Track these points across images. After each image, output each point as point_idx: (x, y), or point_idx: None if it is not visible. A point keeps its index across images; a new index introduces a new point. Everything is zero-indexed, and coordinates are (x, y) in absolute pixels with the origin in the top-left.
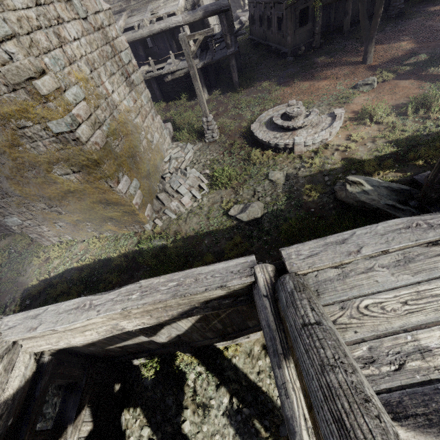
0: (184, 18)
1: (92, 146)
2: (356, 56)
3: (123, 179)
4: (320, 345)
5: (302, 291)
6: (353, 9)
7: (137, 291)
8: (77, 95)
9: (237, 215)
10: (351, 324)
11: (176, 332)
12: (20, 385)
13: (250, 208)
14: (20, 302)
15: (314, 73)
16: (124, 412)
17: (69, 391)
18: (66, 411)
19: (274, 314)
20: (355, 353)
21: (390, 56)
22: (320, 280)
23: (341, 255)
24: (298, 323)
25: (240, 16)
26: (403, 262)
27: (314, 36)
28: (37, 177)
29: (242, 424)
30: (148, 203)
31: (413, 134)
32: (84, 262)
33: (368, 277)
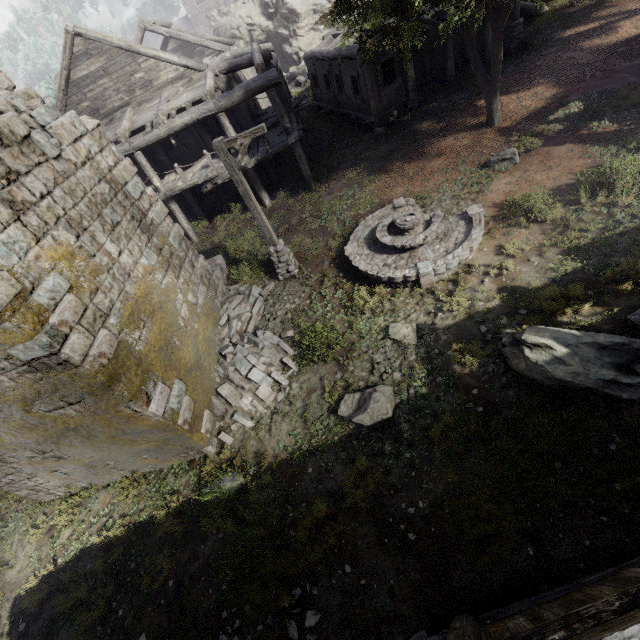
0: (217, 103)
1: (94, 363)
2: (476, 116)
3: (156, 392)
4: None
5: None
6: (453, 48)
7: None
8: (56, 289)
9: (353, 418)
10: None
11: None
12: None
13: (373, 404)
14: (10, 627)
15: (420, 149)
16: None
17: None
18: None
19: None
20: None
21: (526, 111)
22: None
23: None
24: None
25: (297, 75)
26: None
27: (408, 94)
28: (9, 420)
29: None
30: (204, 410)
31: (599, 234)
32: (111, 534)
33: None
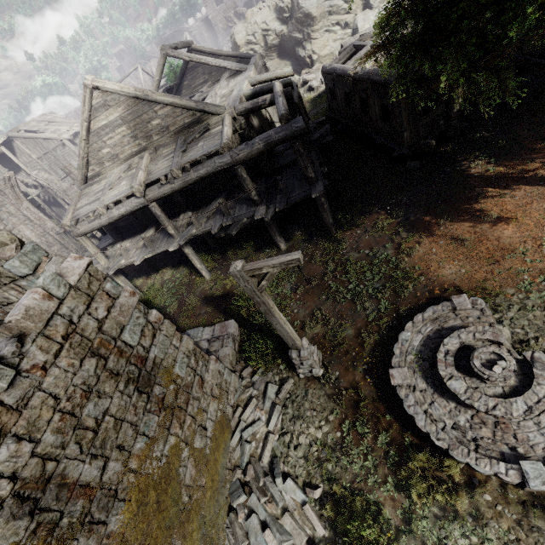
0: (234, 157)
1: None
2: None
3: None
4: None
5: None
6: None
7: None
8: None
9: None
10: None
11: None
12: None
13: None
14: None
15: (474, 203)
16: None
17: None
18: None
19: None
20: None
21: None
22: None
23: None
24: None
25: (309, 79)
26: None
27: (450, 121)
28: None
29: None
30: None
31: None
32: None
33: None
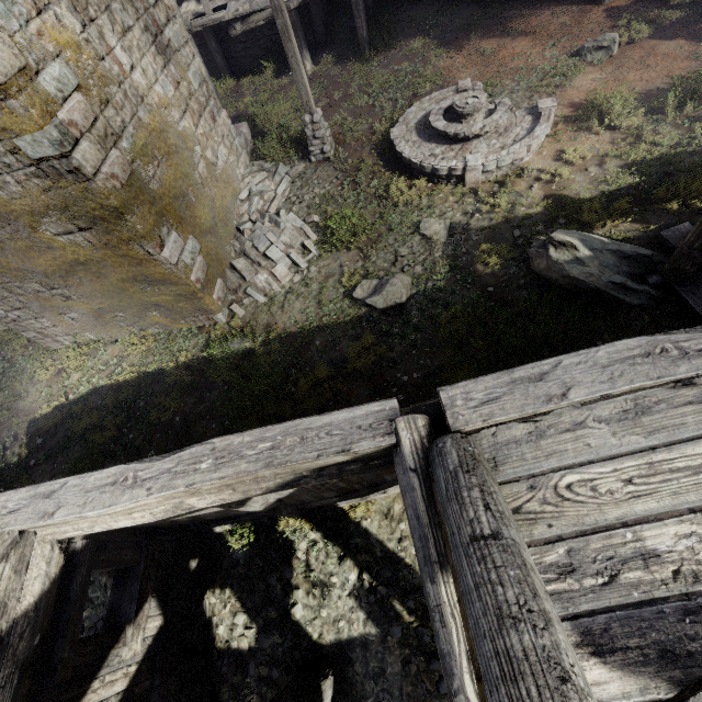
0: None
1: (106, 183)
2: None
3: (170, 240)
4: (498, 579)
5: (471, 471)
6: None
7: (209, 458)
8: (63, 80)
9: (367, 299)
10: (544, 513)
11: (275, 496)
12: (43, 589)
13: (389, 287)
14: (28, 442)
15: (507, 22)
16: (207, 594)
17: (122, 579)
18: (121, 606)
19: (427, 500)
20: (546, 557)
21: None
22: (500, 442)
23: (536, 401)
24: (465, 533)
25: None
26: (634, 415)
27: None
28: (16, 238)
29: (376, 606)
30: (217, 278)
31: (670, 151)
32: (121, 378)
33: (576, 438)
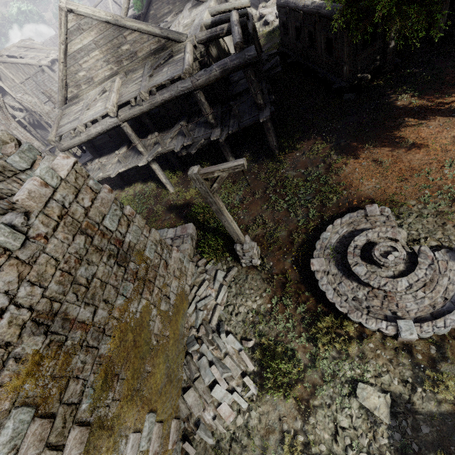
0: (194, 82)
1: None
2: None
3: (127, 450)
4: None
5: None
6: None
7: None
8: (16, 431)
9: None
10: None
11: None
12: None
13: None
14: None
15: (395, 131)
16: None
17: None
18: None
19: None
20: None
21: None
22: None
23: None
24: None
25: (265, 13)
26: None
27: (385, 56)
28: None
29: None
30: (171, 421)
31: None
32: None
33: None
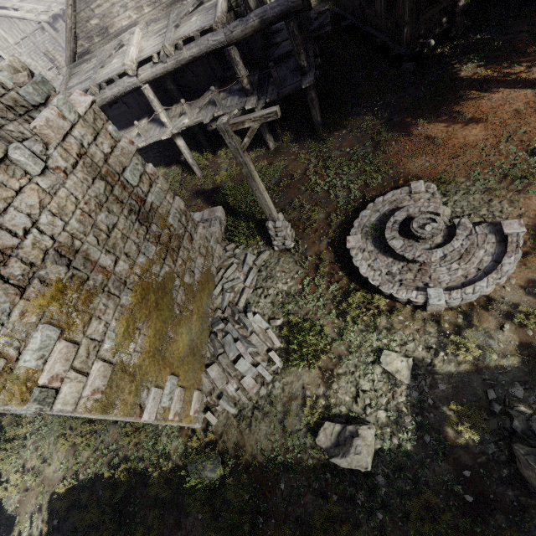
0: (228, 34)
1: (87, 403)
2: None
3: (149, 400)
4: None
5: None
6: None
7: None
8: (44, 343)
9: (331, 459)
10: None
11: None
12: None
13: (353, 455)
14: (48, 517)
15: (454, 105)
16: None
17: None
18: None
19: None
20: None
21: None
22: None
23: None
24: None
25: None
26: None
27: (454, 17)
28: None
29: None
30: (193, 391)
31: None
32: (116, 475)
33: None
